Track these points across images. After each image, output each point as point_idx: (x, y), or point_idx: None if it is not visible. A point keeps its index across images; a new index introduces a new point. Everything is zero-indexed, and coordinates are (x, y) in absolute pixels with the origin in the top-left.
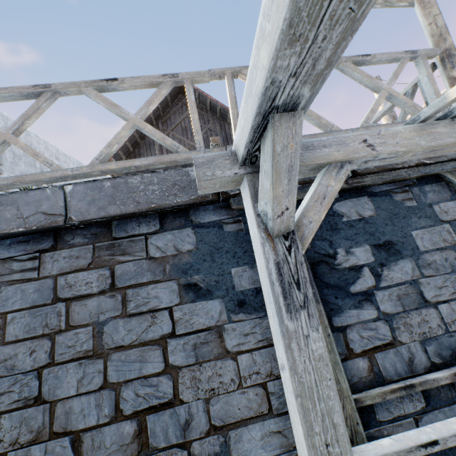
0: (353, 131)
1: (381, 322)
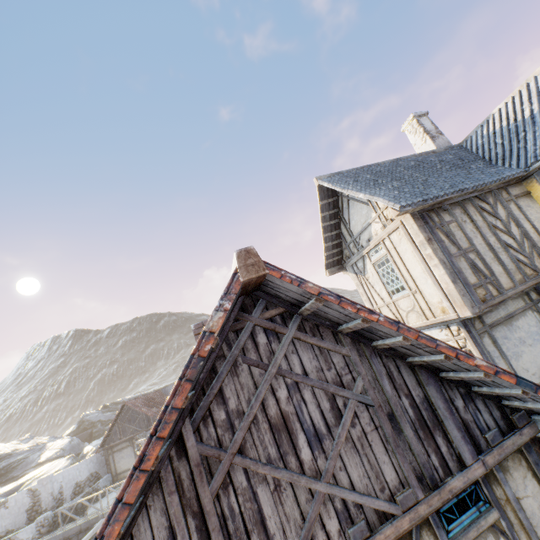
0: None
1: None
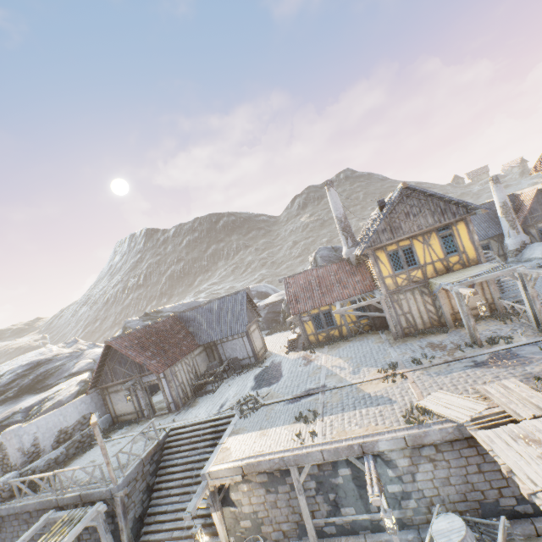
0: (84, 489)
1: (89, 533)
